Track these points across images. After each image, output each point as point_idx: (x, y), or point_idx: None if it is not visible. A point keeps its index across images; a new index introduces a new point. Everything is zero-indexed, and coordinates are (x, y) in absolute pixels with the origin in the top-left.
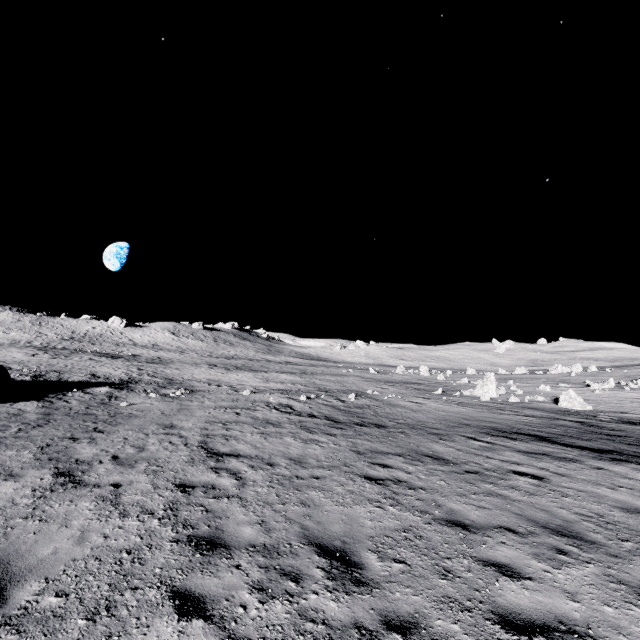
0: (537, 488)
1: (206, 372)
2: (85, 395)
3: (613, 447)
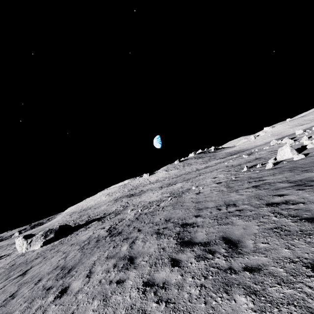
0: (33, 310)
1: (148, 195)
2: (82, 229)
3: (222, 235)
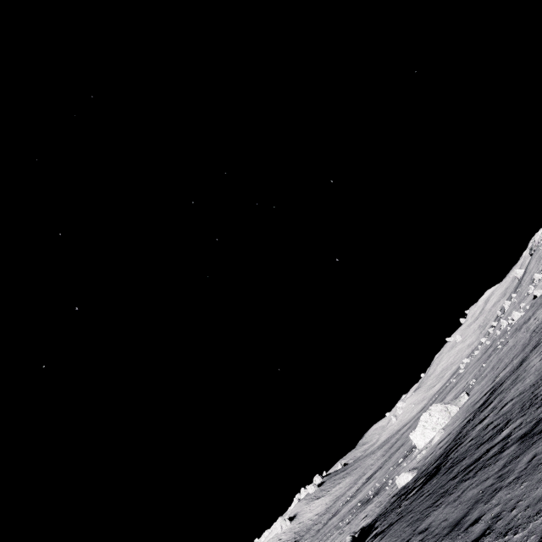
0: None
1: None
2: None
3: None
